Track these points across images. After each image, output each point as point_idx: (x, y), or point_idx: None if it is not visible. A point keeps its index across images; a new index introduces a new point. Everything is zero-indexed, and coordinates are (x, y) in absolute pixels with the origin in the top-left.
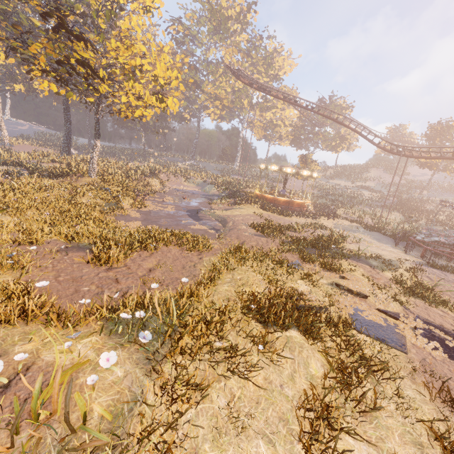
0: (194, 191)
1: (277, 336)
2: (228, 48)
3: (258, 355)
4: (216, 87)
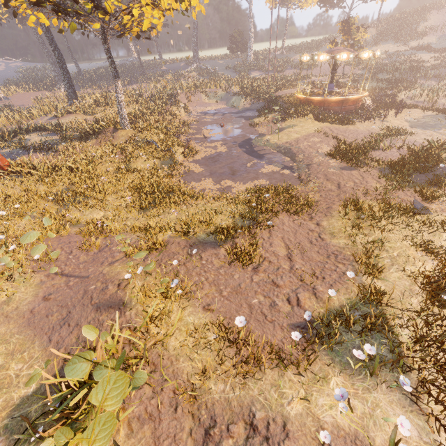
0: (221, 110)
1: None
2: None
3: None
4: None
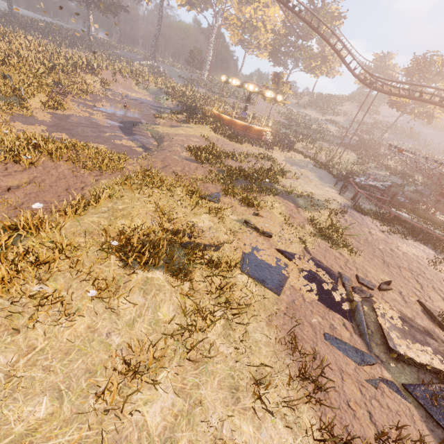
0: (144, 100)
1: (136, 277)
2: None
3: (92, 300)
4: None
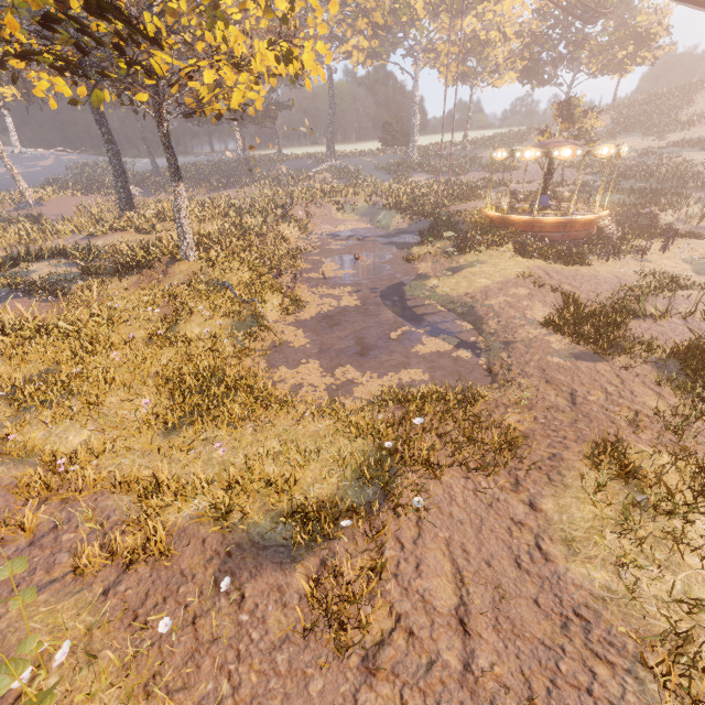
0: (361, 232)
1: None
2: None
3: None
4: None
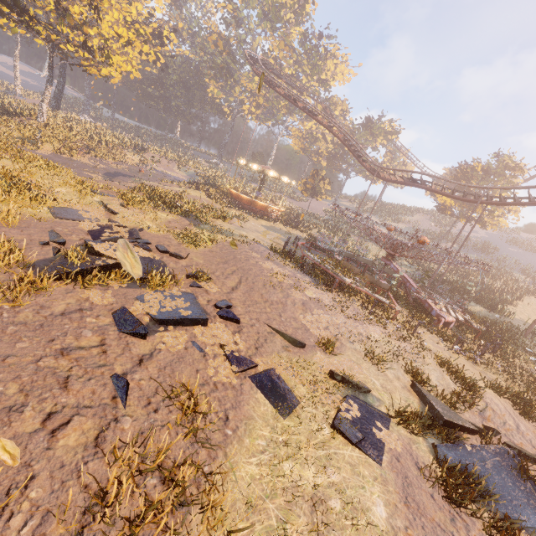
0: (174, 177)
1: None
2: (275, 39)
3: None
4: (251, 80)
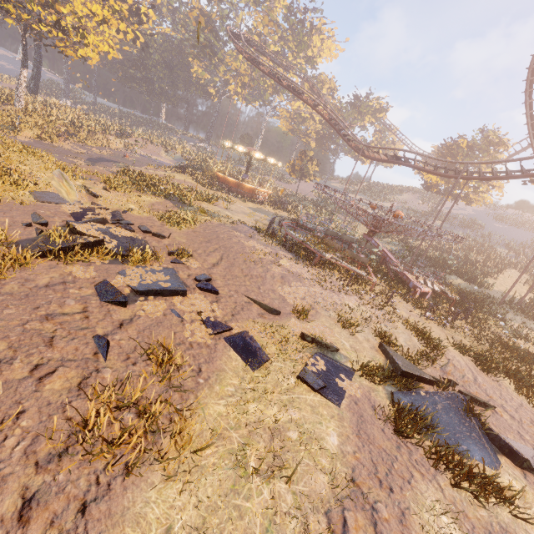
0: (160, 161)
1: None
2: (259, 14)
3: None
4: (235, 58)
